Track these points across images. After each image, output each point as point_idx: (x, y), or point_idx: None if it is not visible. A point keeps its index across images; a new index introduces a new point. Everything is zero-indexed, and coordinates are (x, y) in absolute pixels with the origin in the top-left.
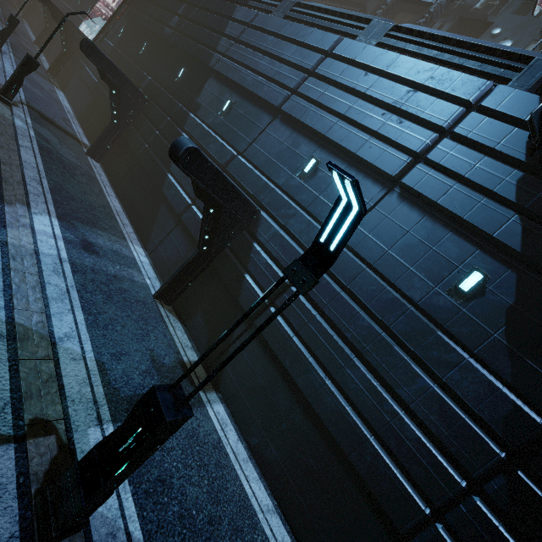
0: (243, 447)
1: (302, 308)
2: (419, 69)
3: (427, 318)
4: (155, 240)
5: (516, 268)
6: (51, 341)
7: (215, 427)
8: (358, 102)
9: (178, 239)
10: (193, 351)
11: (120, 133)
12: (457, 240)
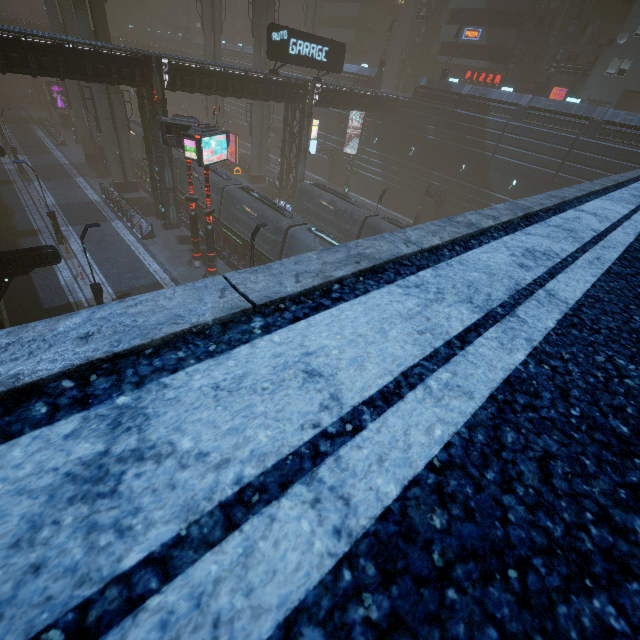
0: None
1: None
2: (627, 154)
3: None
4: None
5: None
6: None
7: None
8: (599, 174)
9: None
10: None
11: (440, 212)
12: None
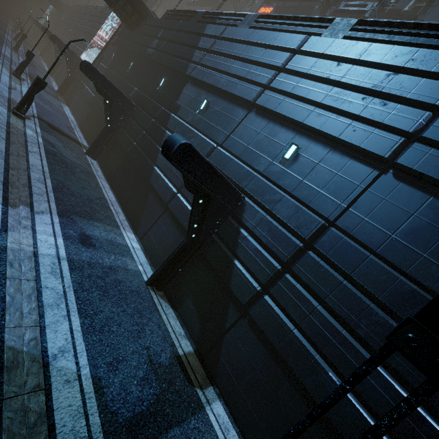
0: None
1: (301, 298)
2: (396, 54)
3: None
4: (145, 227)
5: None
6: (43, 362)
7: (218, 437)
8: (334, 89)
9: (166, 225)
10: (186, 340)
11: (113, 135)
12: None
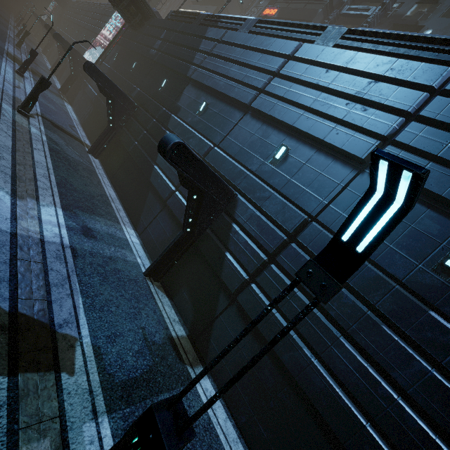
0: (232, 425)
1: (283, 285)
2: (378, 63)
3: (412, 295)
4: (144, 223)
5: None
6: (50, 329)
7: None
8: (322, 95)
9: (164, 221)
10: (180, 325)
11: (115, 134)
12: (437, 217)
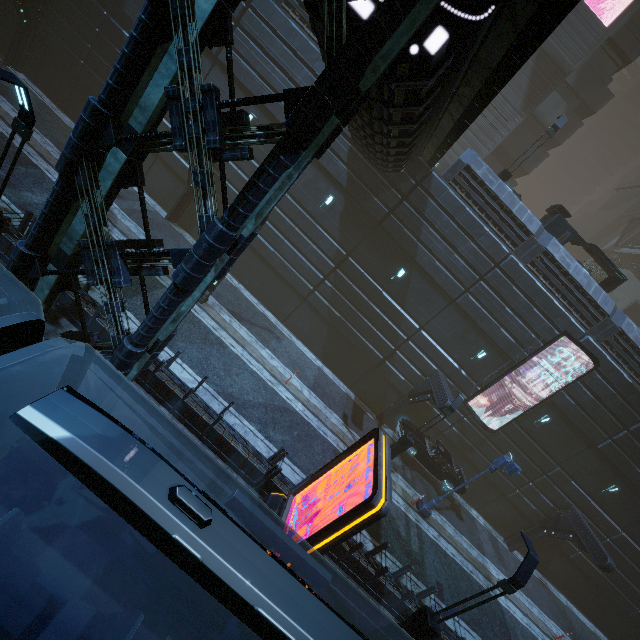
0: (242, 286)
1: None
2: (310, 53)
3: (314, 219)
4: None
5: (345, 195)
6: None
7: (228, 279)
8: (275, 71)
9: (161, 172)
10: None
11: (35, 35)
12: (326, 181)
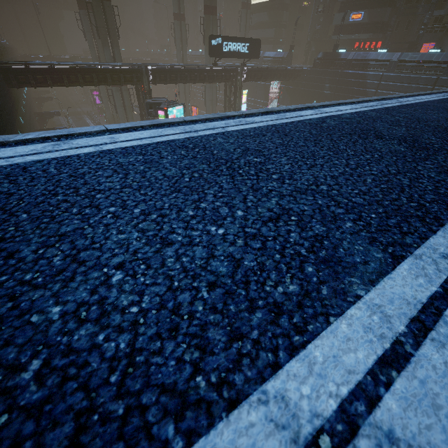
0: None
1: None
2: None
3: None
4: None
5: None
6: None
7: None
8: None
9: None
10: None
11: None
12: None
